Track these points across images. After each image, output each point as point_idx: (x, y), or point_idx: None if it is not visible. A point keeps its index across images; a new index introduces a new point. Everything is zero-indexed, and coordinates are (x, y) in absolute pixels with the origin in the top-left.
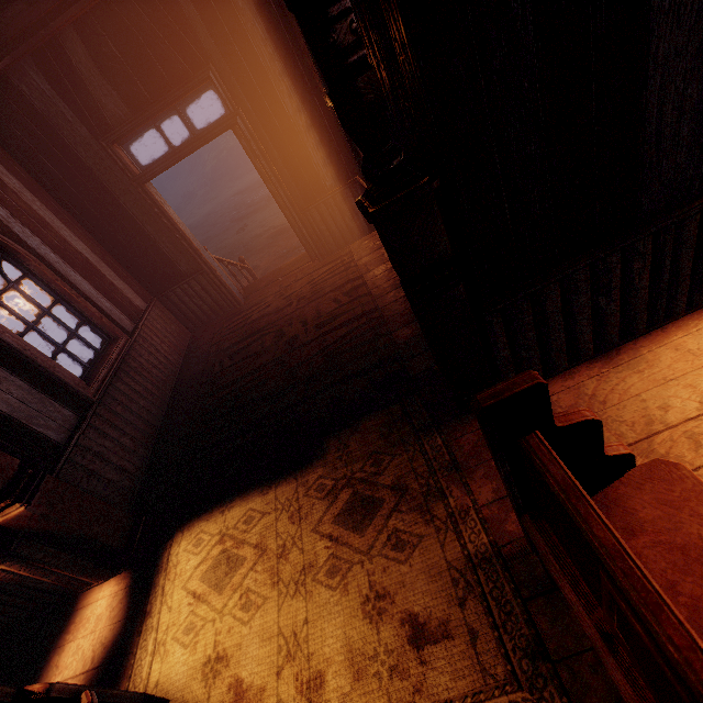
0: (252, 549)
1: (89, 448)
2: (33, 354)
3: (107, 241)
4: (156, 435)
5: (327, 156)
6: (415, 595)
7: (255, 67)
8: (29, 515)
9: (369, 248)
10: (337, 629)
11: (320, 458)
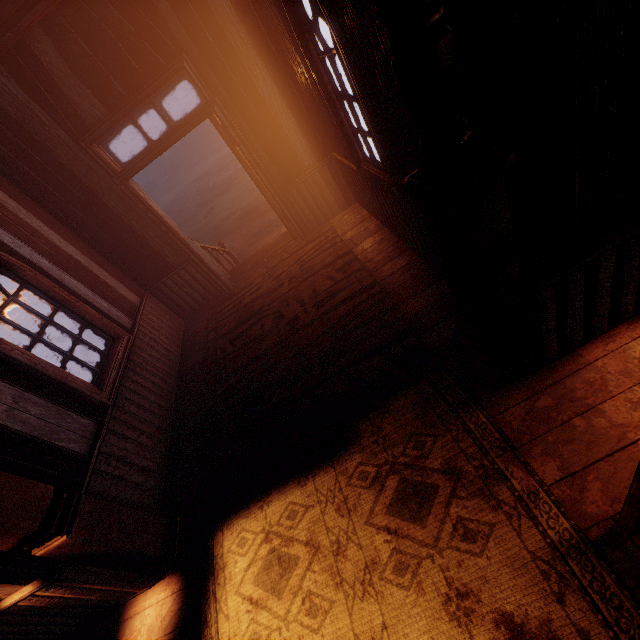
0: (303, 547)
1: (112, 454)
2: (44, 367)
3: (94, 241)
4: (170, 428)
5: (304, 136)
6: (503, 592)
7: (228, 53)
8: (71, 543)
9: (351, 222)
10: (423, 635)
11: (354, 444)
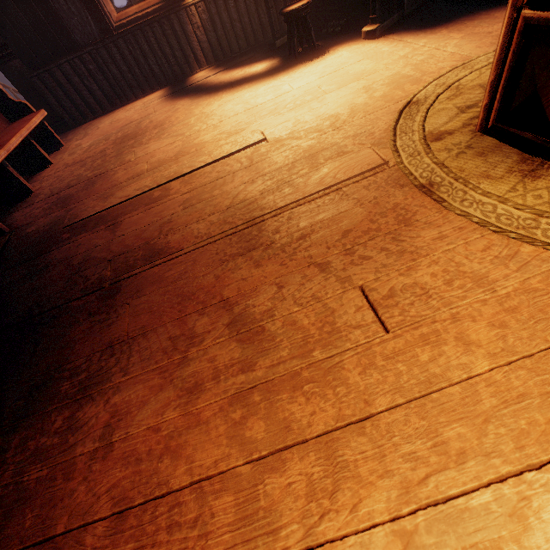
0: None
1: None
2: None
3: None
4: None
5: None
6: None
7: None
8: None
9: None
10: None
11: None
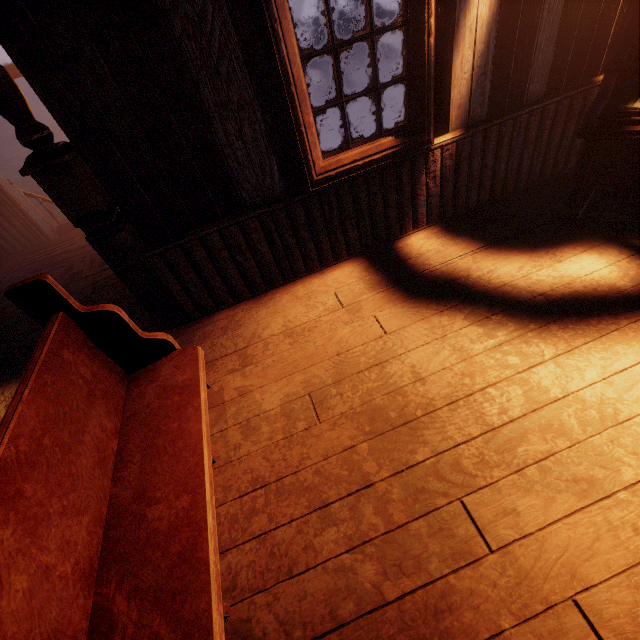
0: None
1: None
2: None
3: None
4: None
5: None
6: None
7: None
8: None
9: None
10: None
11: None
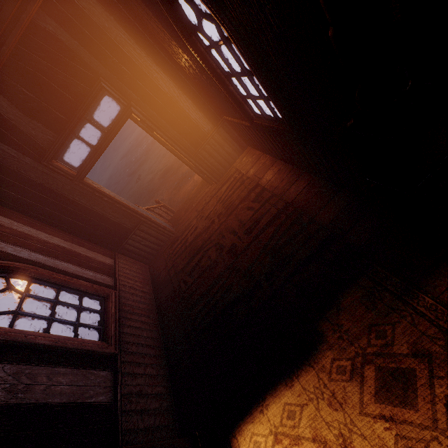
0: (311, 444)
1: (130, 393)
2: (63, 342)
3: (70, 228)
4: (164, 353)
5: (200, 111)
6: None
7: (131, 67)
8: None
9: (250, 162)
10: None
11: (322, 342)
